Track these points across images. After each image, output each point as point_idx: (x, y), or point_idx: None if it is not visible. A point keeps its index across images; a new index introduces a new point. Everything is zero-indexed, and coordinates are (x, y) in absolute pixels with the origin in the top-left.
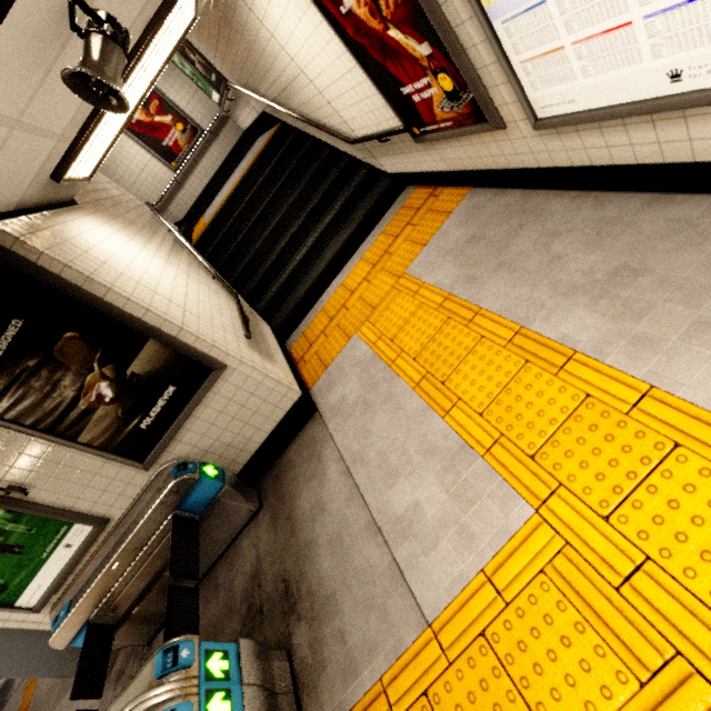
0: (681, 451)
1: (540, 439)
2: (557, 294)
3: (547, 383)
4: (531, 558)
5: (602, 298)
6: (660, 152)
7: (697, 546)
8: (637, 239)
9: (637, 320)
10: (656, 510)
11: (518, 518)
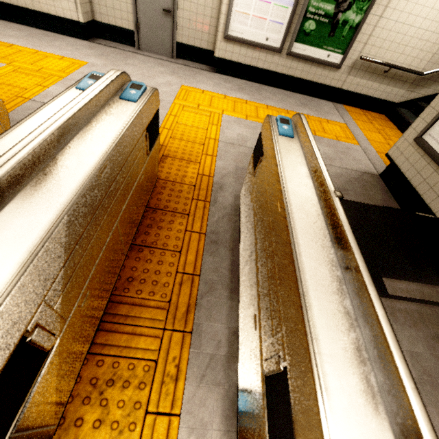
0: (49, 58)
1: (5, 55)
2: (4, 36)
3: (5, 48)
4: (8, 70)
5: (22, 39)
6: (32, 5)
7: (54, 66)
8: (31, 33)
9: (34, 43)
10: (44, 63)
11: (0, 66)
